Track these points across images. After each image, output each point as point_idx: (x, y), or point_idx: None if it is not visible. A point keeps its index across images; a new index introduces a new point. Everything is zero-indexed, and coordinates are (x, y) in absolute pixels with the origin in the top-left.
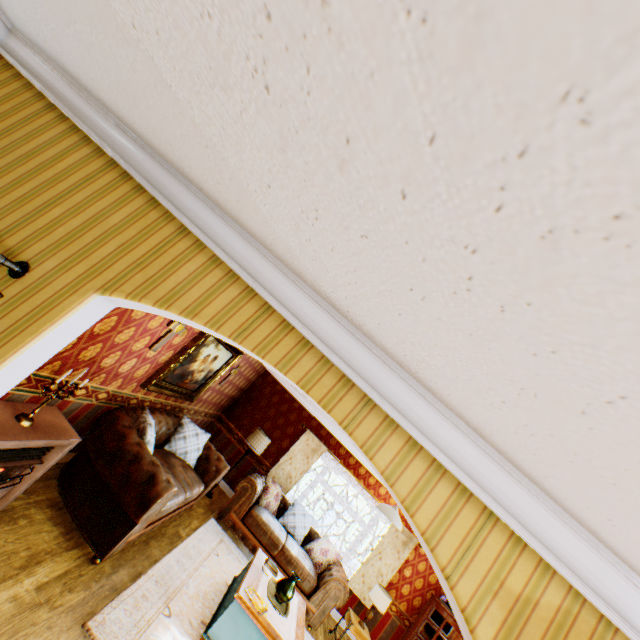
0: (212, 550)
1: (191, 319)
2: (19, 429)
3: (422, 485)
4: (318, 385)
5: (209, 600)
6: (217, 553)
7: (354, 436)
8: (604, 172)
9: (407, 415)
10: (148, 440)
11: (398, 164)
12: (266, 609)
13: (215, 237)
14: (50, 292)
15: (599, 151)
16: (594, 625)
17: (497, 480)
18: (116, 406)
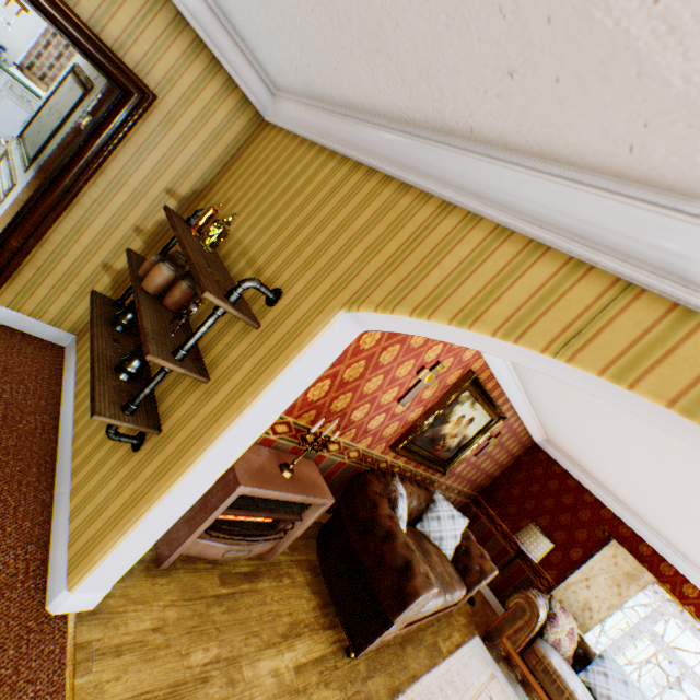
0: (481, 686)
1: (468, 327)
2: (280, 479)
3: None
4: None
5: None
6: (488, 694)
7: None
8: None
9: None
10: (399, 514)
11: None
12: None
13: (496, 197)
14: (297, 316)
15: None
16: None
17: None
18: (365, 468)
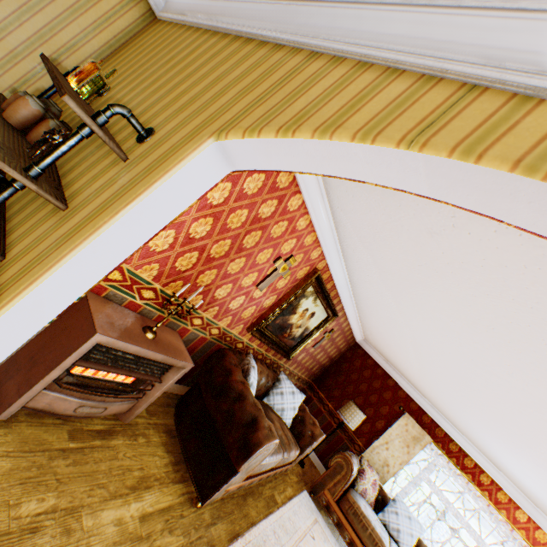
0: (307, 529)
1: (330, 135)
2: (142, 338)
3: None
4: None
5: None
6: (312, 535)
7: None
8: None
9: None
10: (250, 382)
11: None
12: None
13: (360, 37)
14: (167, 147)
15: None
16: None
17: None
18: (225, 346)
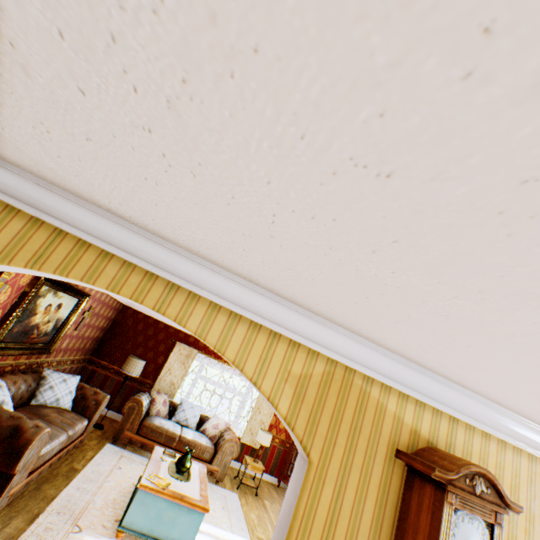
0: (114, 467)
1: None
2: None
3: (227, 332)
4: (127, 285)
5: (120, 503)
6: (119, 467)
7: (167, 315)
8: (157, 48)
9: (204, 287)
10: (2, 401)
11: (59, 62)
12: (170, 483)
13: None
14: None
15: (144, 31)
16: (344, 373)
17: (274, 310)
18: None
